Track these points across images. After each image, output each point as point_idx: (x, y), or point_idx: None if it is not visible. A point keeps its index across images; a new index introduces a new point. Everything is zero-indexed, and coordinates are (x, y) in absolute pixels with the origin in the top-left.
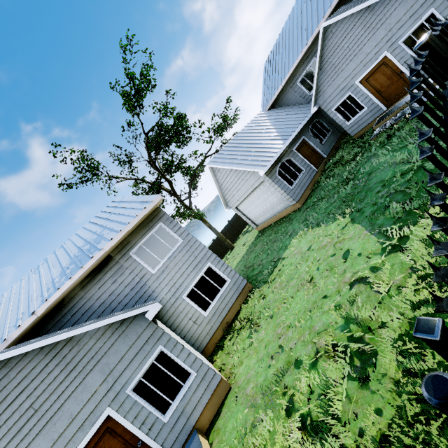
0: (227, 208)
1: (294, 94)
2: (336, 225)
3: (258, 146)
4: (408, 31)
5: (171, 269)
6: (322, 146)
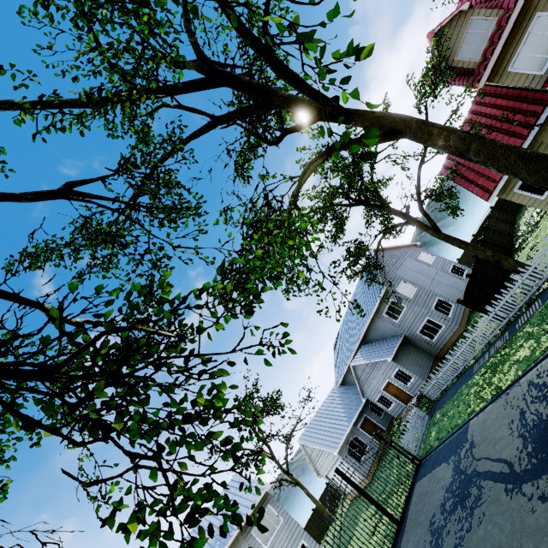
0: (319, 477)
1: (354, 378)
2: (373, 508)
3: (332, 426)
4: (393, 373)
5: (277, 545)
6: (381, 420)
